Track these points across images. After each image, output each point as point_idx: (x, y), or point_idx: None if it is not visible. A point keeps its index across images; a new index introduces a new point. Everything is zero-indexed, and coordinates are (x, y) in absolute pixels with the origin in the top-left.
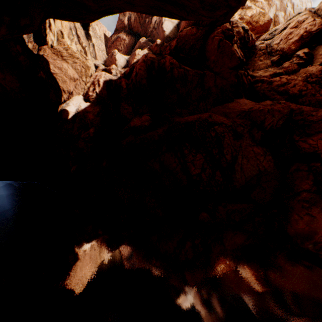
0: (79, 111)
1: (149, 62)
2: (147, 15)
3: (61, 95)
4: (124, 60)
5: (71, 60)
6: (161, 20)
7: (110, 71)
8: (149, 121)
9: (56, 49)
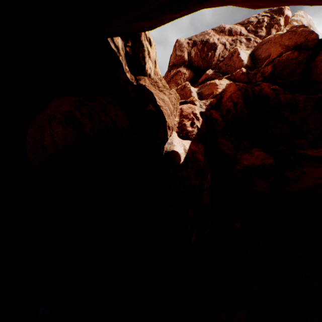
0: (187, 151)
1: (243, 90)
2: (209, 49)
3: (166, 132)
4: (195, 92)
5: (167, 91)
6: (236, 50)
7: (193, 103)
8: (270, 157)
9: (152, 79)
